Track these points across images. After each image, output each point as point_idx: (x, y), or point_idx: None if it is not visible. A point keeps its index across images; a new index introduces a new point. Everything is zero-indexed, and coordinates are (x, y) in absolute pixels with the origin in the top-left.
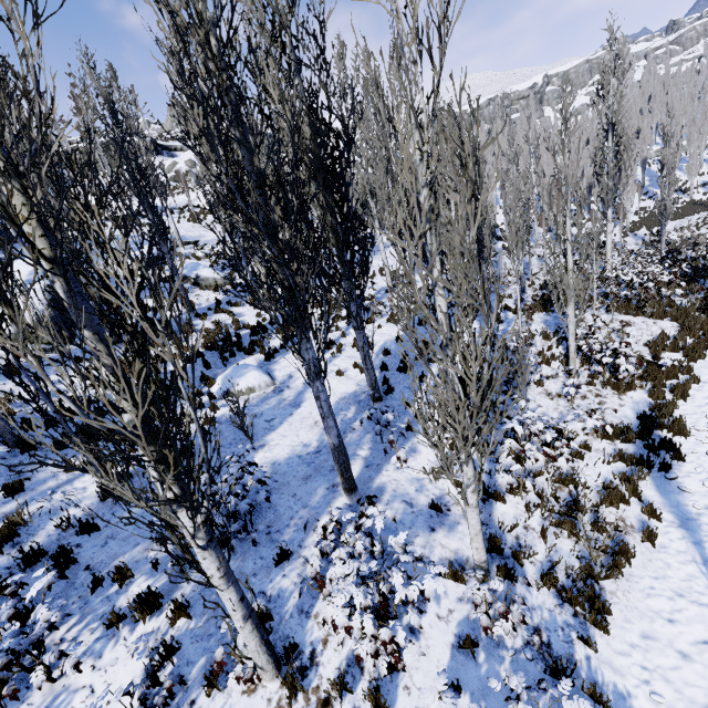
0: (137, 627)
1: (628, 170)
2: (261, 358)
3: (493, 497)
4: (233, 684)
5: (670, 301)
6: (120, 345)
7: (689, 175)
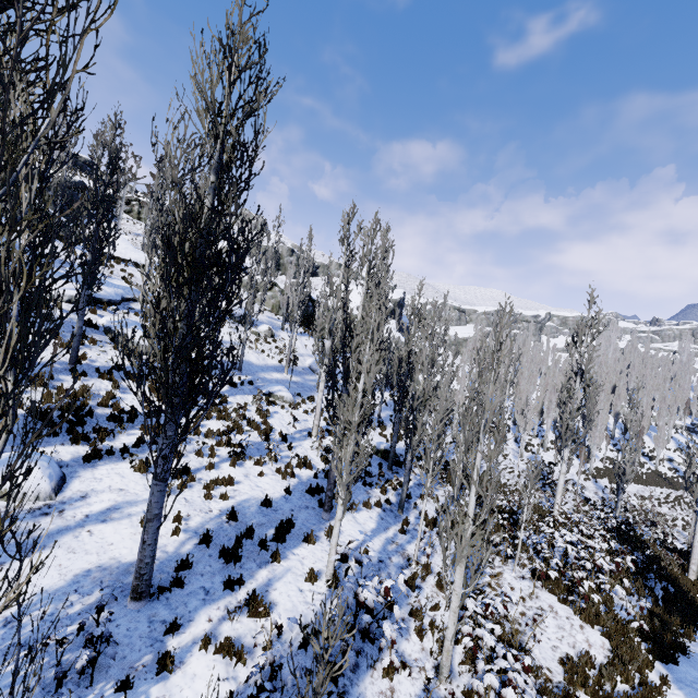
0: None
1: (599, 417)
2: (83, 454)
3: None
4: None
5: (609, 598)
6: None
7: (657, 445)
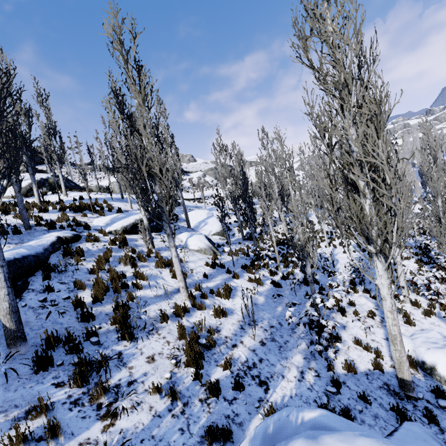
0: (355, 294)
1: None
2: None
3: (445, 281)
4: (403, 298)
5: None
6: (245, 241)
7: None
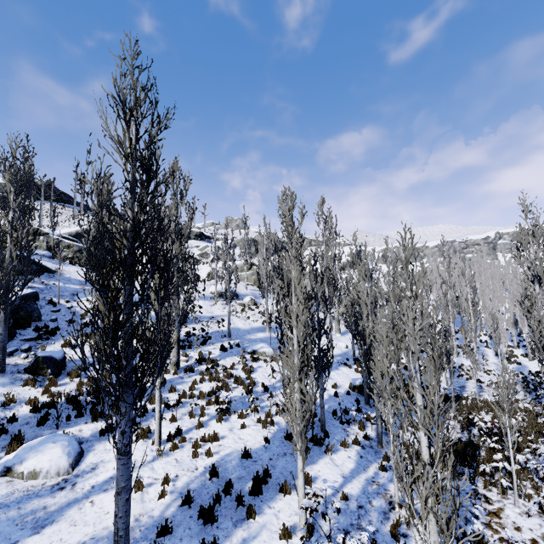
0: None
1: None
2: (100, 428)
3: None
4: None
5: None
6: None
7: None
